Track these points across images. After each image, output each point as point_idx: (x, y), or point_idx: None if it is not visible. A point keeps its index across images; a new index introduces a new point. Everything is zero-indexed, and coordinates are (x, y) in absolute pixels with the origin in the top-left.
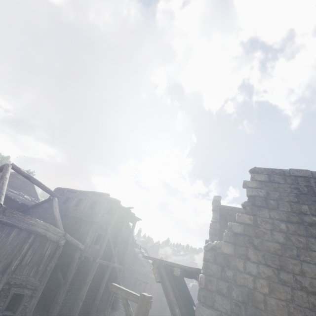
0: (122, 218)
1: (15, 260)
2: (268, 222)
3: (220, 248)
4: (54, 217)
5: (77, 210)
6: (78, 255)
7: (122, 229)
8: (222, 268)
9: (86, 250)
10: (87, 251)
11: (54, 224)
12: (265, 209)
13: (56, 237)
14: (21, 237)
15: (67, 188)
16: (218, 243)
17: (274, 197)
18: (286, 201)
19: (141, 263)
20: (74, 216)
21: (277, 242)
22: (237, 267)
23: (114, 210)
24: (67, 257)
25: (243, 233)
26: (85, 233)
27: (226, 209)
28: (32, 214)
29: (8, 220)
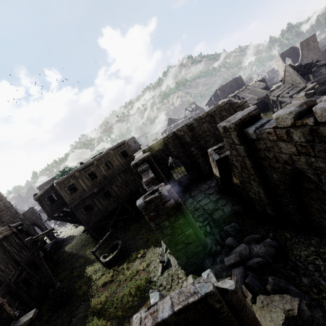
0: None
1: None
2: None
3: None
4: None
5: None
6: None
7: None
8: None
9: None
10: None
11: None
12: None
13: None
14: None
15: None
16: None
17: None
18: None
19: None
20: None
21: None
22: None
23: None
24: None
25: None
26: None
27: None
28: None
29: None
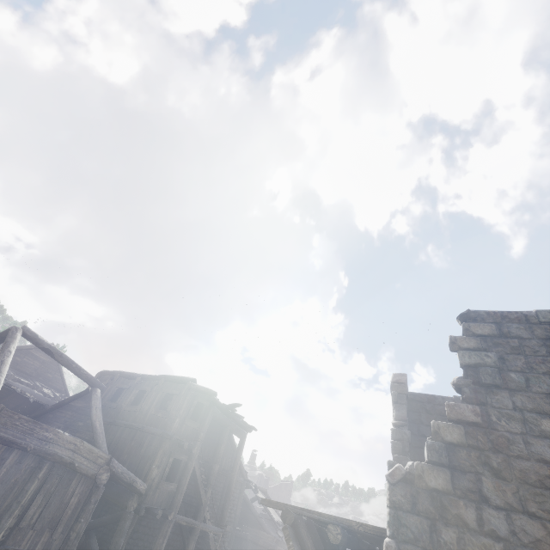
0: (220, 428)
1: (7, 517)
2: (514, 417)
3: (422, 476)
4: (91, 426)
5: (135, 413)
6: (134, 504)
7: (219, 450)
8: (432, 523)
9: (149, 494)
10: (152, 495)
11: (91, 440)
12: (502, 390)
13: (92, 467)
14: (25, 468)
15: (120, 371)
16: (417, 467)
17: (516, 365)
18: (542, 373)
19: (259, 523)
20: (130, 423)
21: (541, 459)
22: (463, 521)
23: (204, 411)
24: (113, 511)
25: (465, 442)
26: (148, 458)
27: (420, 400)
28: (53, 421)
29: (3, 433)
